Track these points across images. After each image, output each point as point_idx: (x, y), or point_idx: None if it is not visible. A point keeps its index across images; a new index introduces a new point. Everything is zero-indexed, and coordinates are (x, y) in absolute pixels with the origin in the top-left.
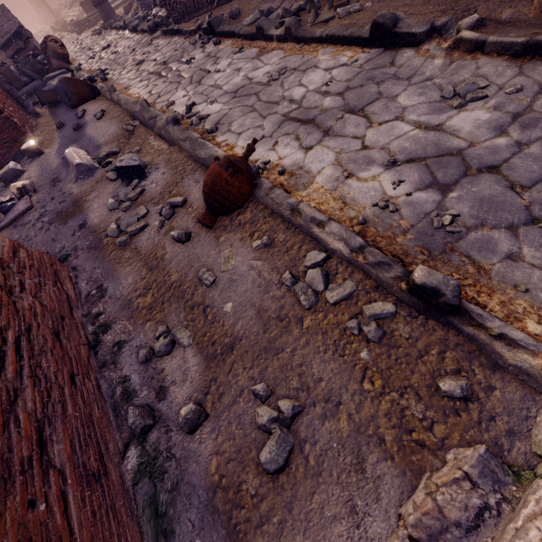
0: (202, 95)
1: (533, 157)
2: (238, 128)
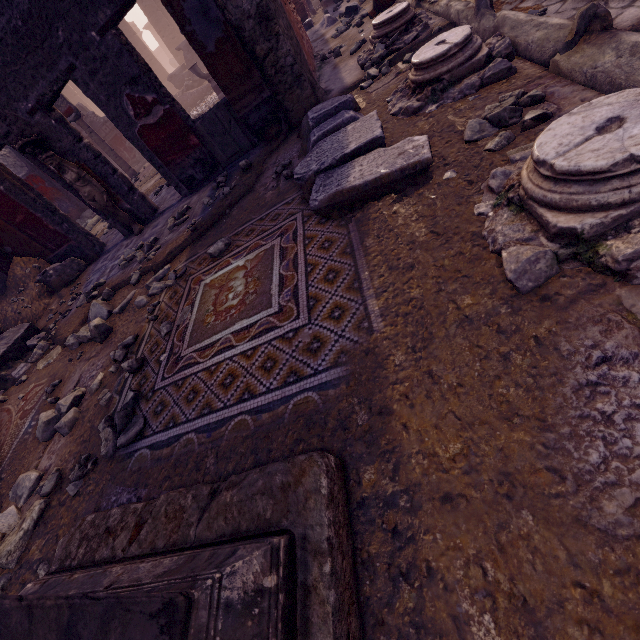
0: None
1: None
2: None
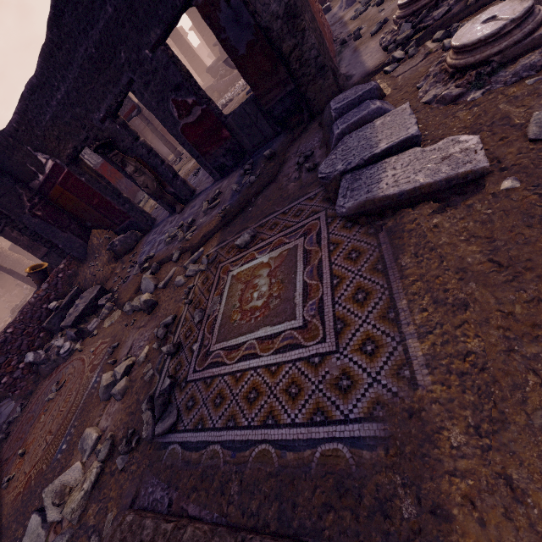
0: None
1: None
2: None
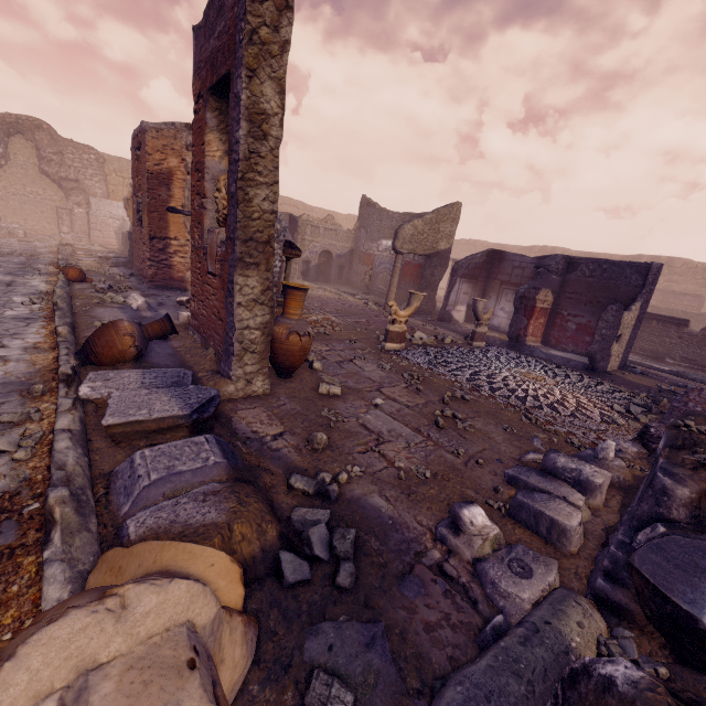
0: (6, 305)
1: (1, 272)
2: (33, 290)
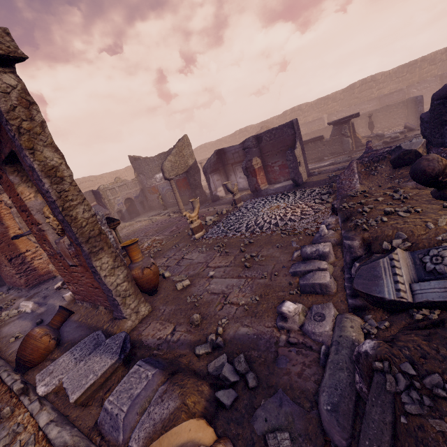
0: None
1: None
2: None
